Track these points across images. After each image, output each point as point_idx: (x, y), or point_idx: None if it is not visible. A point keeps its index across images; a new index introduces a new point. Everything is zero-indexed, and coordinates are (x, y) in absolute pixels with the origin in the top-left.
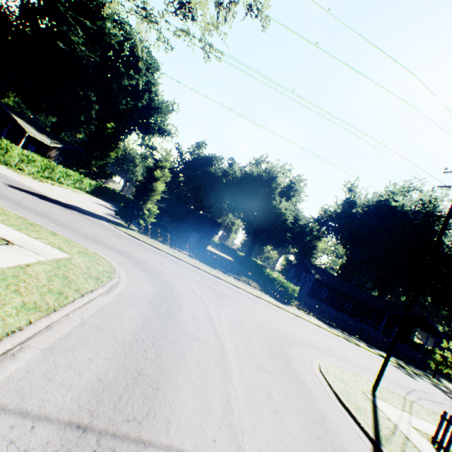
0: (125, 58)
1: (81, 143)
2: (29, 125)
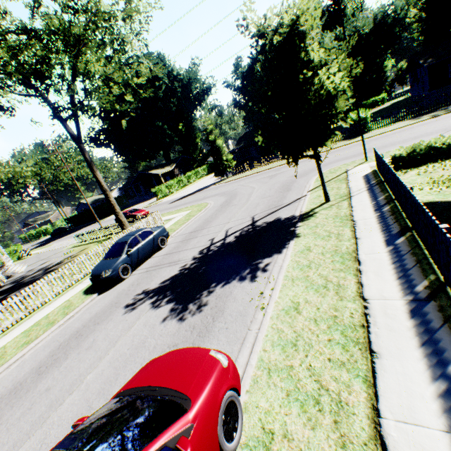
0: (147, 80)
1: (181, 153)
2: (157, 170)
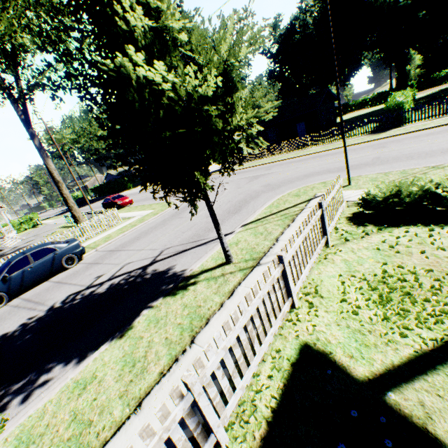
0: None
1: None
2: None
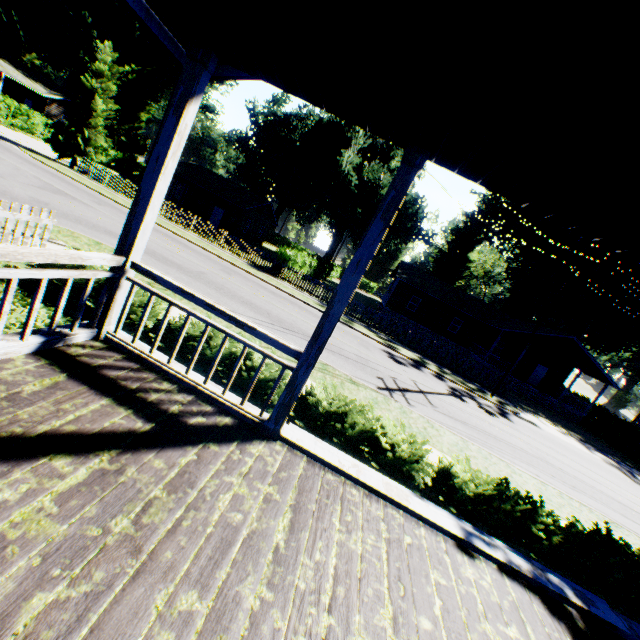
0: None
1: None
2: (12, 67)
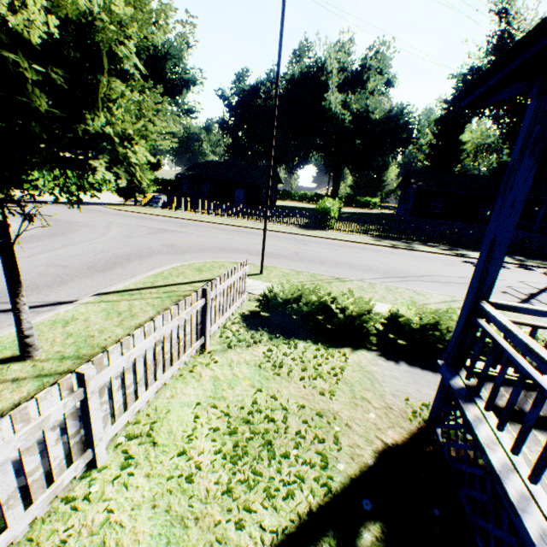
0: None
1: None
2: None
